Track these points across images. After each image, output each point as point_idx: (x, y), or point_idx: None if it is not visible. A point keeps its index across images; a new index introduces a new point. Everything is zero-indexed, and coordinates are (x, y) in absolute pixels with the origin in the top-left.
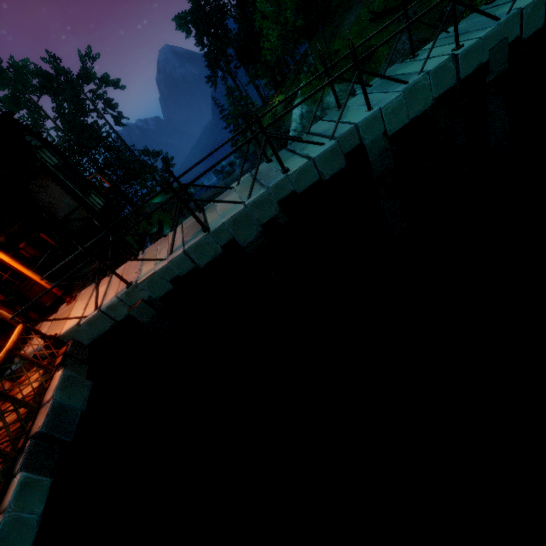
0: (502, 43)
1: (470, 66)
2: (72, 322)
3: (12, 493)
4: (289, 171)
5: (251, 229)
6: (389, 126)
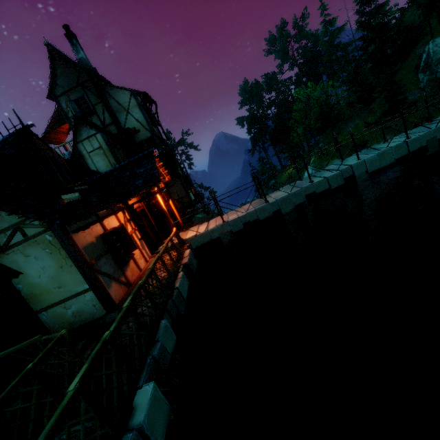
0: (434, 138)
1: (415, 147)
2: (191, 235)
3: (181, 275)
4: (313, 182)
5: (289, 206)
6: (369, 168)
